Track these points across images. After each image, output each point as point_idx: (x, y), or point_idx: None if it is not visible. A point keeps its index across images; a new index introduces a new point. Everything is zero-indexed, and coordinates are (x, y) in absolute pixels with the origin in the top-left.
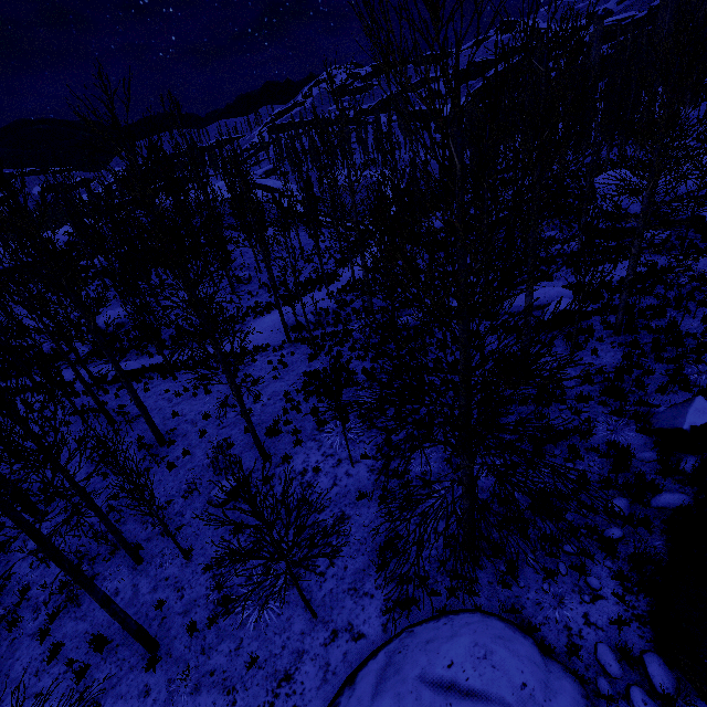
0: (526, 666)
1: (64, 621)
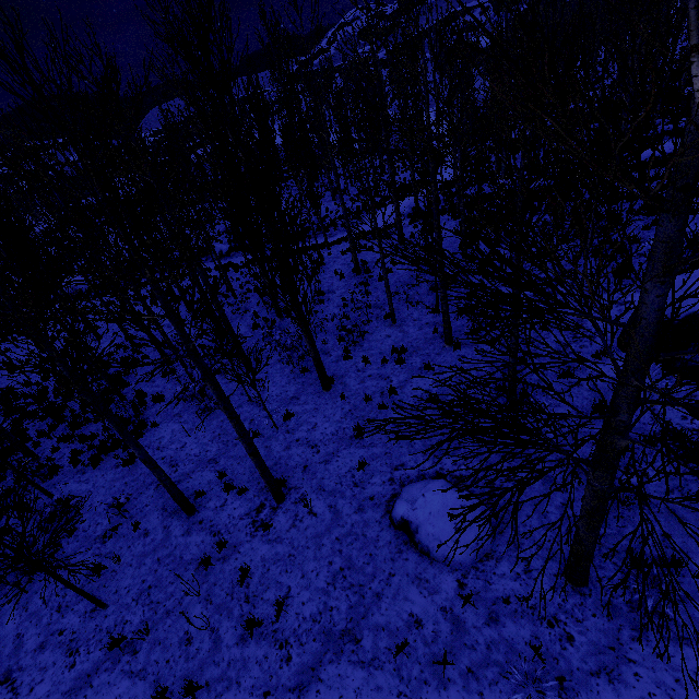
0: None
1: (355, 353)
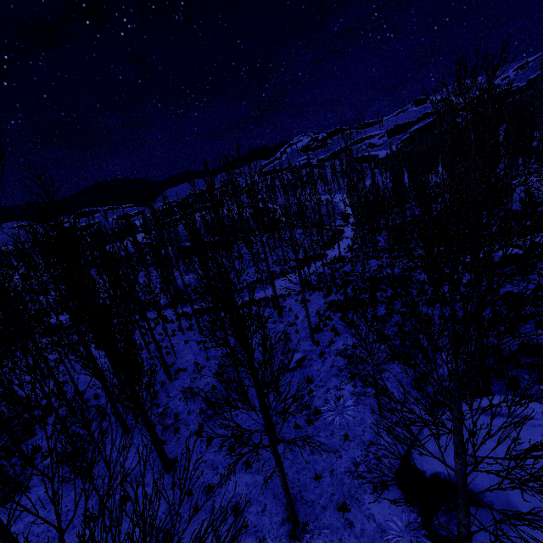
0: (542, 406)
1: (207, 429)
